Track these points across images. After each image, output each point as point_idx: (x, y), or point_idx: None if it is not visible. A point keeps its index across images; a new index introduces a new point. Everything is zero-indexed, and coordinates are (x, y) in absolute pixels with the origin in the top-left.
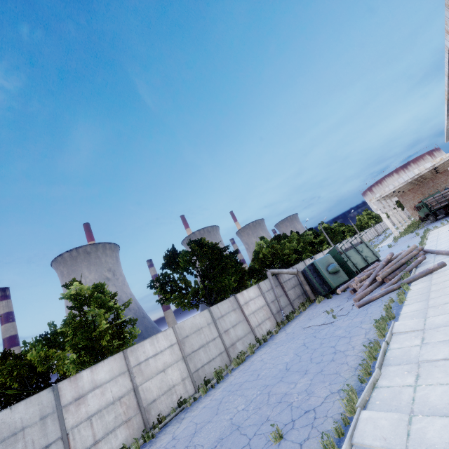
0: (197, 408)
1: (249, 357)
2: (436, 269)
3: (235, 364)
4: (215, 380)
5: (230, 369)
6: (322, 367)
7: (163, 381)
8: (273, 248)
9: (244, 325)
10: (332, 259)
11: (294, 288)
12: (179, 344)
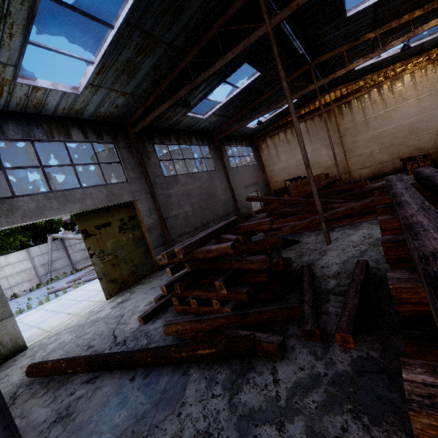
0: None
1: None
2: None
3: None
4: None
5: None
6: None
7: None
8: None
9: None
10: None
11: (84, 250)
12: None
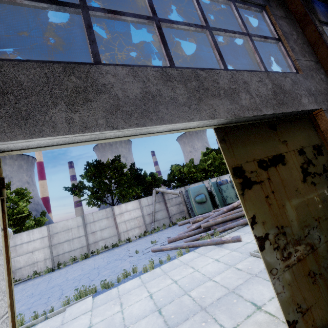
0: (26, 284)
1: (94, 256)
2: (227, 242)
3: (80, 258)
4: (62, 265)
5: (76, 261)
6: (37, 304)
7: (30, 258)
8: (183, 166)
9: (112, 229)
10: (204, 189)
11: (178, 205)
12: (49, 237)
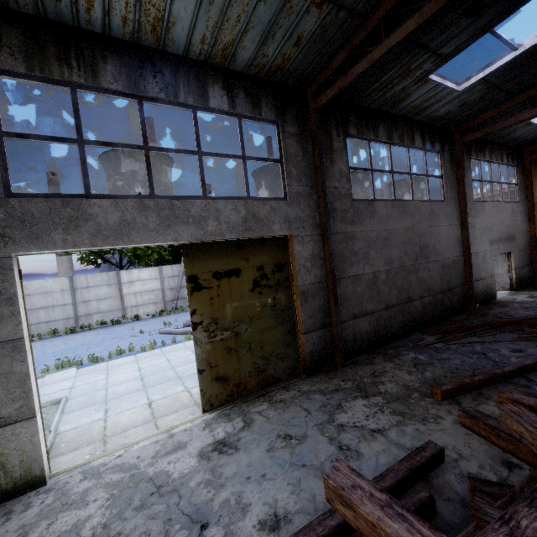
0: None
1: (85, 331)
2: None
3: (63, 332)
4: (35, 338)
5: (58, 334)
6: None
7: None
8: None
9: (115, 301)
10: None
11: None
12: None
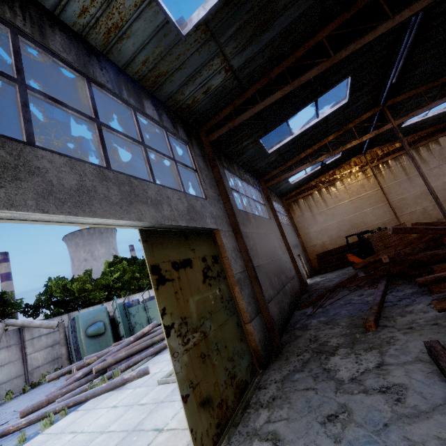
0: None
1: None
2: (131, 380)
3: None
4: None
5: None
6: None
7: None
8: (72, 280)
9: None
10: (104, 314)
11: (51, 347)
12: None
